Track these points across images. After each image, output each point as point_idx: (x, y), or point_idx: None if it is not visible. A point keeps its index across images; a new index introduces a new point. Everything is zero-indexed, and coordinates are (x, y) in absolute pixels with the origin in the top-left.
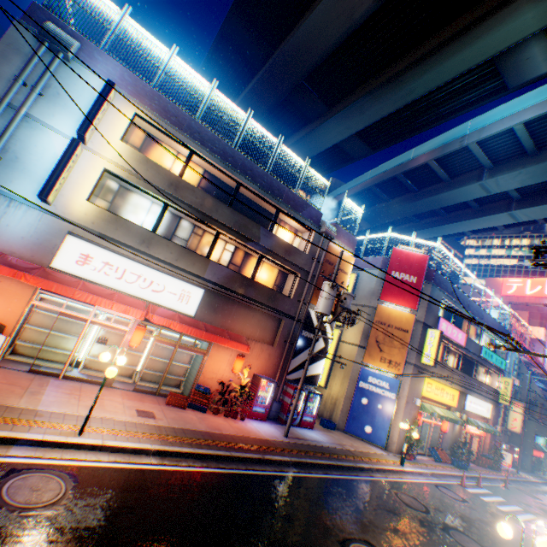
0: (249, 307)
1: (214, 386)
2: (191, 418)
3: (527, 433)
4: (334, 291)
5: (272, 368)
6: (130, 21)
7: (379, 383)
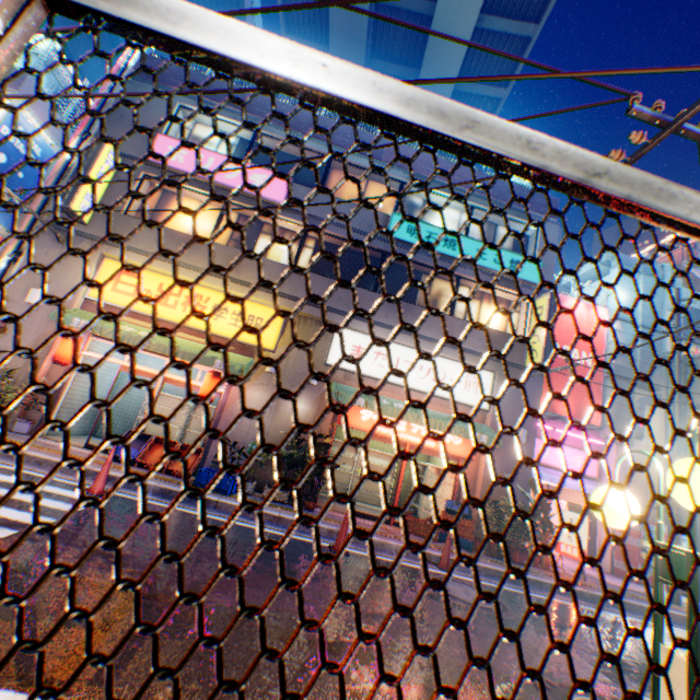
0: None
1: None
2: None
3: None
4: None
5: None
6: None
7: None
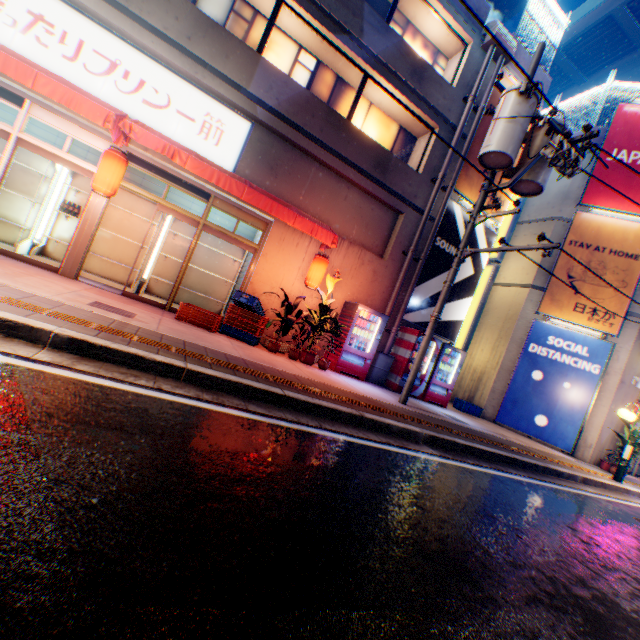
0: (338, 178)
1: (273, 312)
2: (215, 340)
3: None
4: (529, 106)
5: (377, 299)
6: None
7: (567, 347)
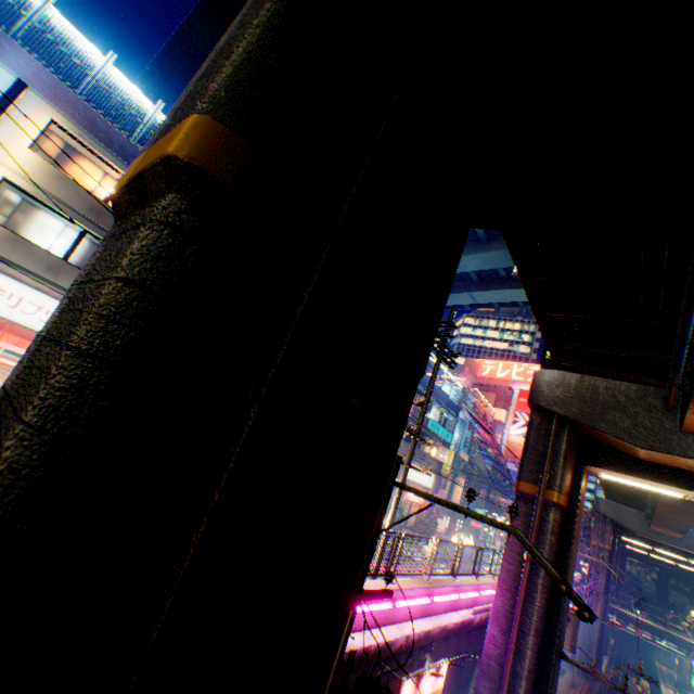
0: None
1: None
2: None
3: (470, 506)
4: None
5: None
6: (54, 12)
7: None
